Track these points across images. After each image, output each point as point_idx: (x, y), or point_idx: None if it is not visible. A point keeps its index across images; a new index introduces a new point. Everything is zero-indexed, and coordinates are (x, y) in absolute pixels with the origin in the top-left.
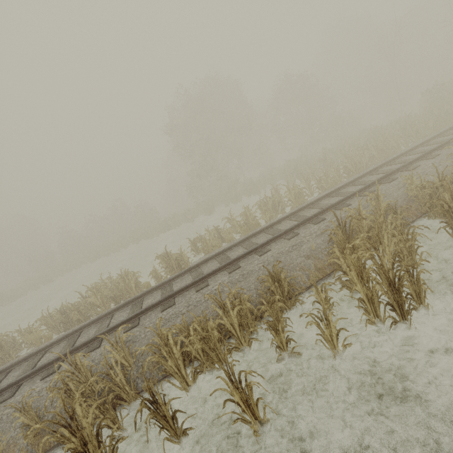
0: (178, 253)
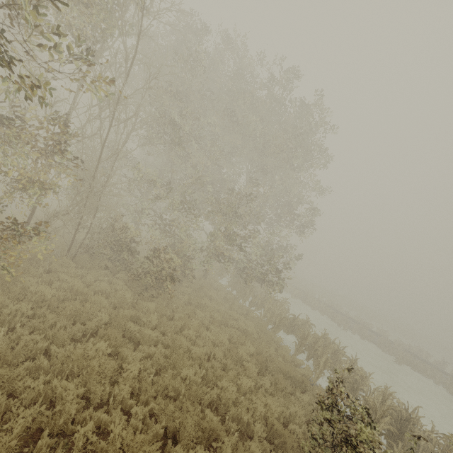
0: (359, 324)
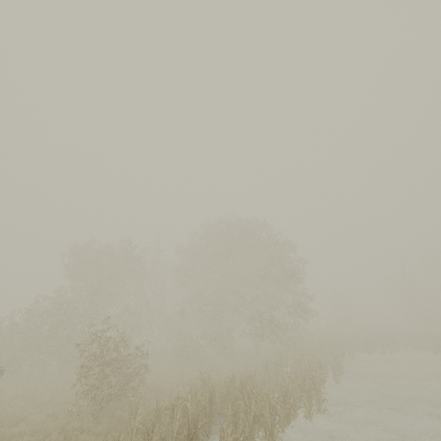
0: None
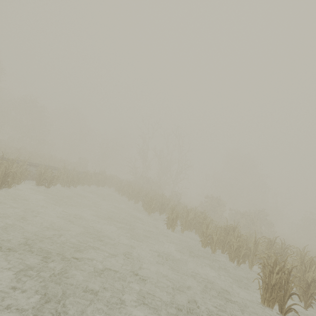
0: None
